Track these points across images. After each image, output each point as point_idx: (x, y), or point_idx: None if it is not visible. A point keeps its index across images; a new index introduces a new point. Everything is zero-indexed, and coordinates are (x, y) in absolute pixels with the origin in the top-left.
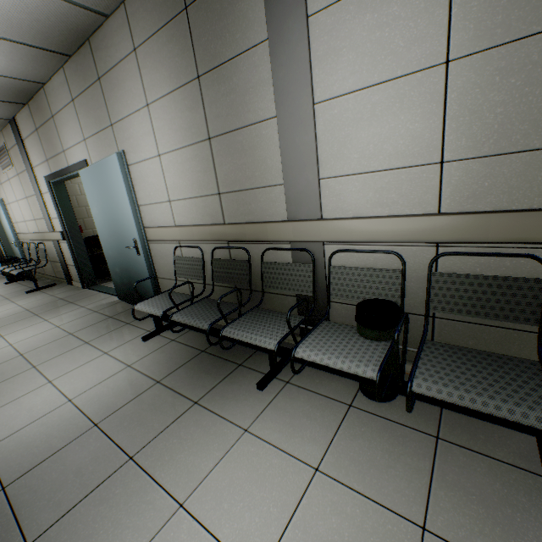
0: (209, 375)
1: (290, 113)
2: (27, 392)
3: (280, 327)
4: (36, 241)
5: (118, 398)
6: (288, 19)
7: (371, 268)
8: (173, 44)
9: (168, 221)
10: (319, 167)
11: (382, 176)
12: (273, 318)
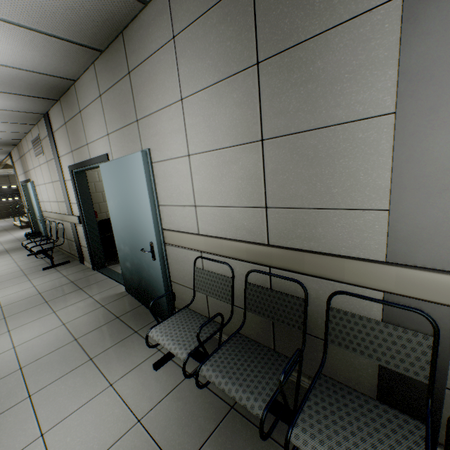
0: None
1: (427, 108)
2: None
3: None
4: (57, 220)
5: None
6: None
7: None
8: (225, 25)
9: (189, 226)
10: None
11: None
12: (367, 417)
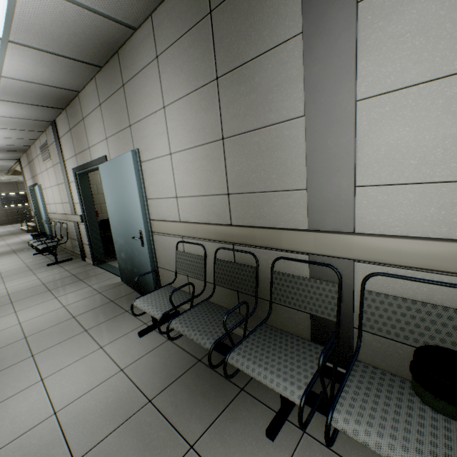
0: (207, 400)
1: (322, 112)
2: (17, 391)
3: (300, 363)
4: (62, 221)
5: (105, 420)
6: (331, 7)
7: (428, 304)
8: (194, 48)
9: (173, 216)
10: (356, 172)
11: (453, 188)
12: (288, 345)
